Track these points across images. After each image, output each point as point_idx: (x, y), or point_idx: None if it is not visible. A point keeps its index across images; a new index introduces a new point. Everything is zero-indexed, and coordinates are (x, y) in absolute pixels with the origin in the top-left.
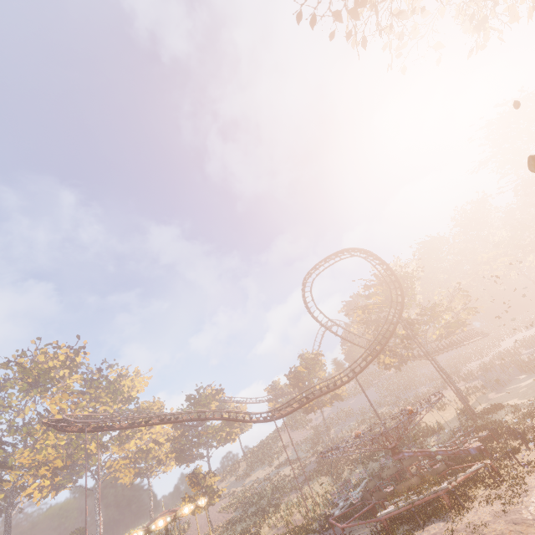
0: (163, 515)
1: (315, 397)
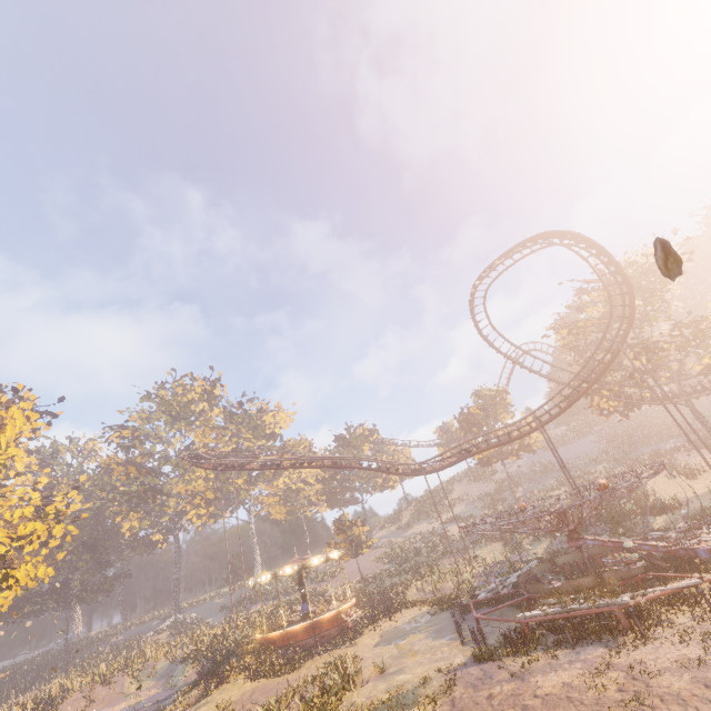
0: (294, 561)
1: (479, 451)
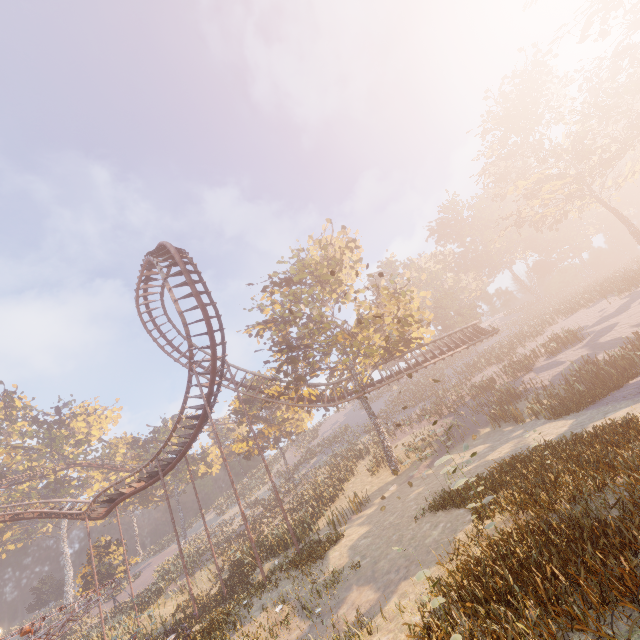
0: None
1: (119, 500)
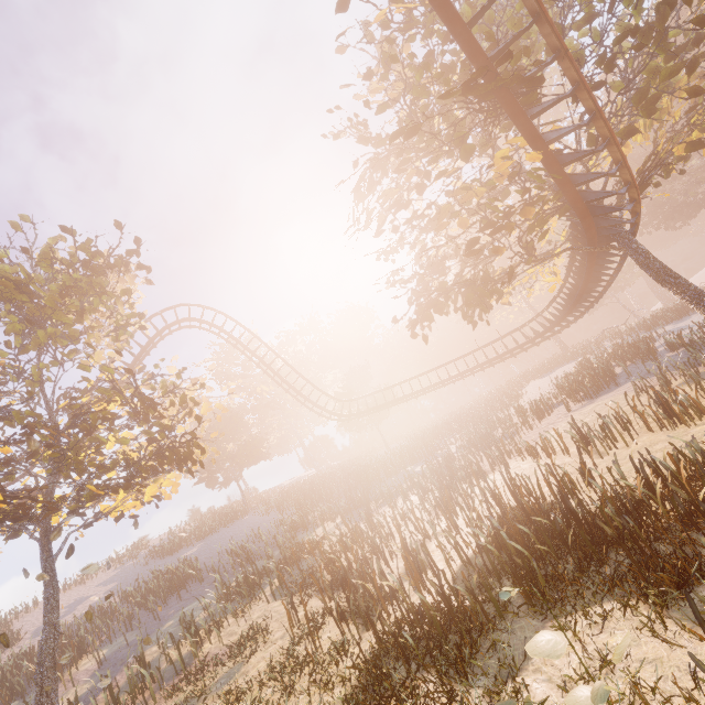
0: None
1: None
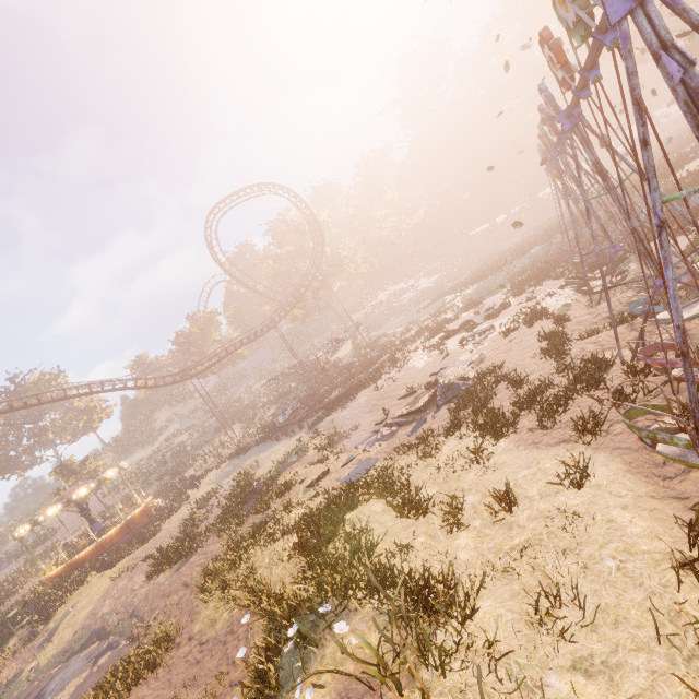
0: (74, 490)
1: (236, 349)
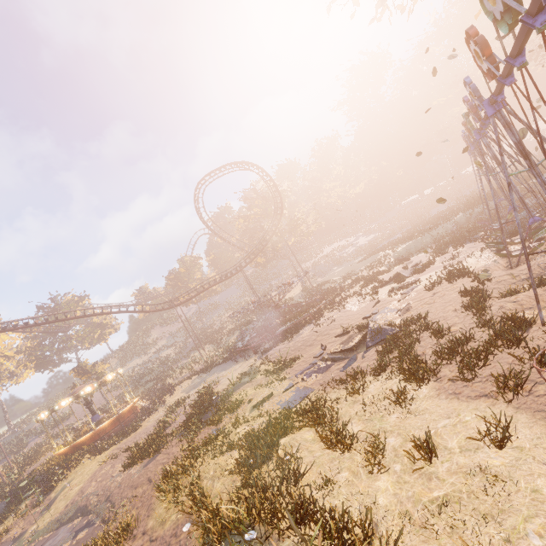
0: (82, 387)
1: (211, 286)
